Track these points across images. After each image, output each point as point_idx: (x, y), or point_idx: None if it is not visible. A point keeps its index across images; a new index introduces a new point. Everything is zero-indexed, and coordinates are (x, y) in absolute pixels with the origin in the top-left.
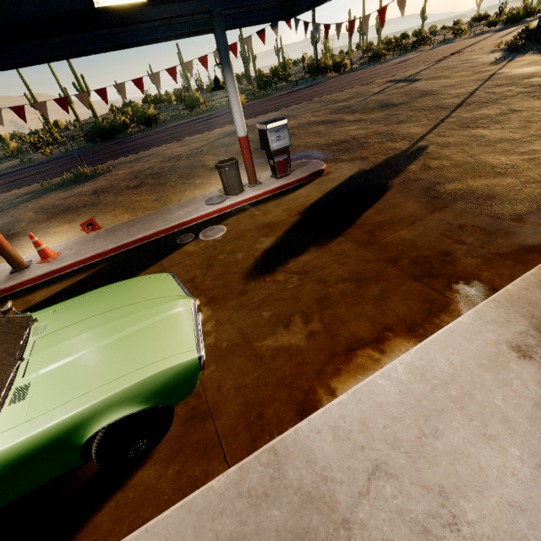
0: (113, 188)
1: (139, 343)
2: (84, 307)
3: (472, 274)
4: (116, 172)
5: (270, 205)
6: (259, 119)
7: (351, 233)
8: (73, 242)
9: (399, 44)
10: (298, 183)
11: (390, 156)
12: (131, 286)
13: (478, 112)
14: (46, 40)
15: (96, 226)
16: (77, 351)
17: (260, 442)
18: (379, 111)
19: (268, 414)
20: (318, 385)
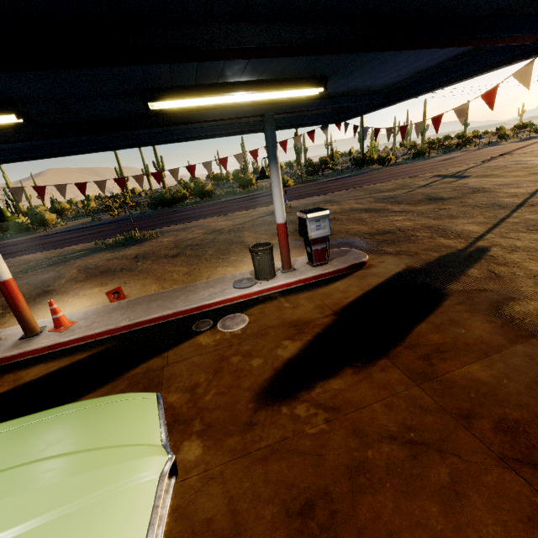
0: (154, 254)
1: None
2: (30, 438)
3: None
4: (162, 238)
5: (301, 297)
6: (303, 201)
7: (399, 355)
8: (92, 310)
9: (442, 144)
10: (336, 274)
11: (444, 255)
12: (101, 411)
13: None
14: (118, 133)
15: (122, 294)
16: None
17: None
18: (426, 203)
19: None
20: None
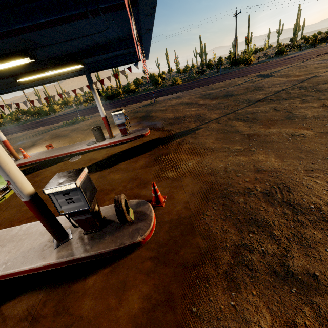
0: (79, 129)
1: None
2: None
3: (104, 201)
4: (89, 120)
5: (105, 150)
6: (167, 97)
7: (106, 171)
8: (39, 152)
9: (309, 41)
10: (129, 140)
11: (180, 131)
12: (0, 176)
13: (258, 107)
14: None
15: (52, 147)
16: None
17: None
18: (220, 99)
19: None
20: (16, 224)
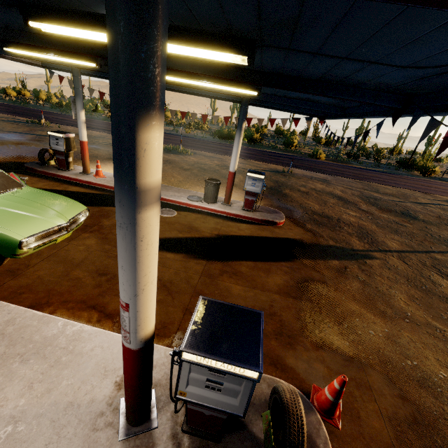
0: (176, 163)
1: (16, 219)
2: (38, 196)
3: None
4: (191, 157)
5: (214, 220)
6: (307, 173)
7: (215, 264)
8: None
9: None
10: (251, 220)
11: (336, 246)
12: (63, 201)
13: None
14: None
15: None
16: (2, 206)
17: (3, 301)
18: (395, 215)
19: (24, 295)
20: (55, 305)
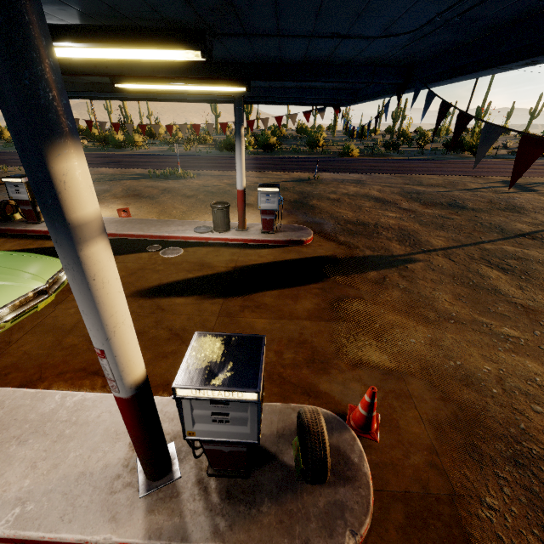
0: (177, 191)
1: None
2: (3, 259)
3: None
4: (195, 180)
5: (229, 251)
6: (337, 176)
7: (234, 301)
8: (104, 218)
9: None
10: (274, 244)
11: (374, 255)
12: (36, 259)
13: (527, 250)
14: None
15: (128, 214)
16: None
17: None
18: (441, 208)
19: (11, 376)
20: (50, 379)
